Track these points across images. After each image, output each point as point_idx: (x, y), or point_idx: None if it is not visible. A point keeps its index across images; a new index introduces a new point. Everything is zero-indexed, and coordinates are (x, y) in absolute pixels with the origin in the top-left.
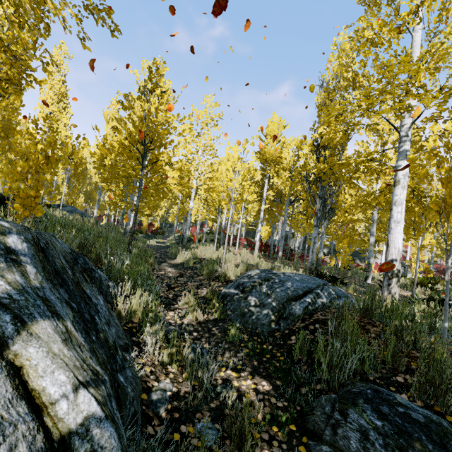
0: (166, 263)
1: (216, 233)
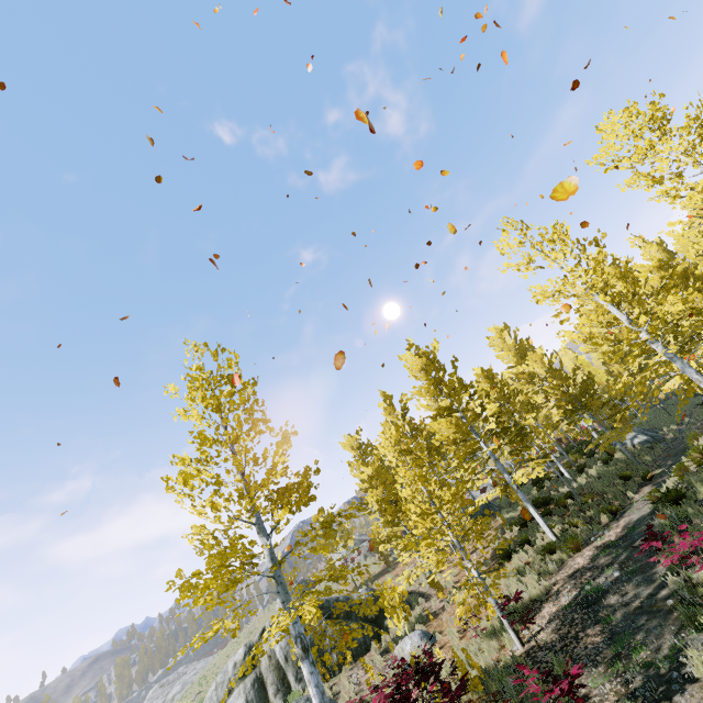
0: None
1: None
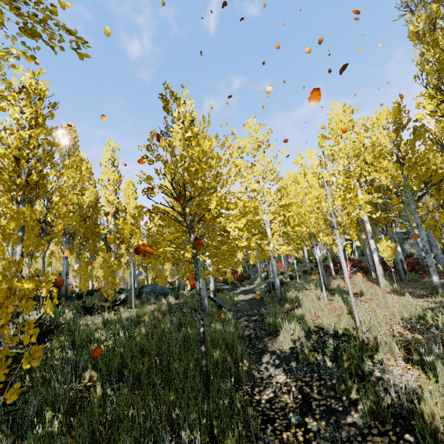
0: (267, 353)
1: (307, 263)
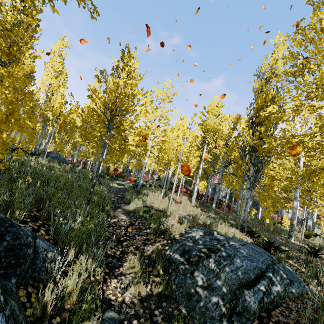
0: (120, 208)
1: (163, 181)
